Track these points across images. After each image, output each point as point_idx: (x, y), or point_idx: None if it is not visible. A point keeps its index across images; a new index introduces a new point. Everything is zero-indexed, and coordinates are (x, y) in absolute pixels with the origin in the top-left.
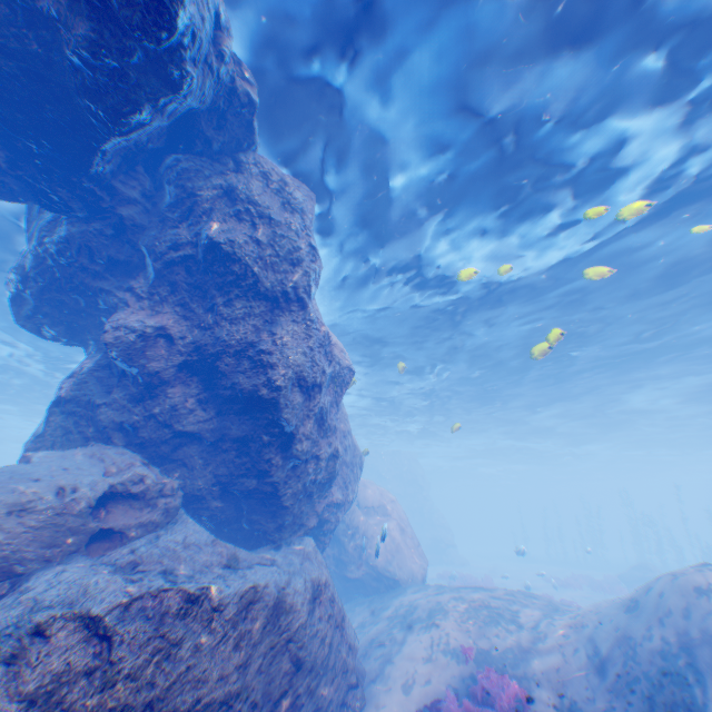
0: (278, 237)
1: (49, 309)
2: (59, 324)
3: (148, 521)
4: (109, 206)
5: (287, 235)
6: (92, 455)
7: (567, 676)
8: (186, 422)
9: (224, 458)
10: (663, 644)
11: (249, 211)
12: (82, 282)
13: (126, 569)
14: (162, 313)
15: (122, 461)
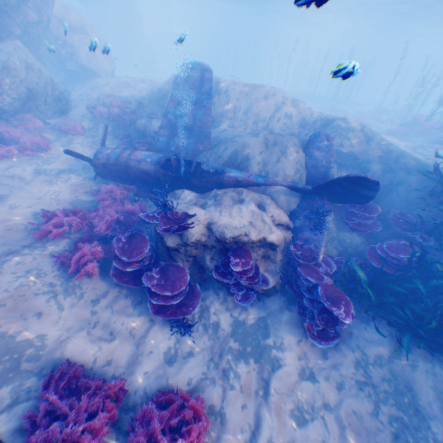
0: None
1: None
2: None
3: None
4: None
5: None
6: None
7: (141, 102)
8: None
9: None
10: (164, 92)
11: None
12: None
13: None
14: None
15: None
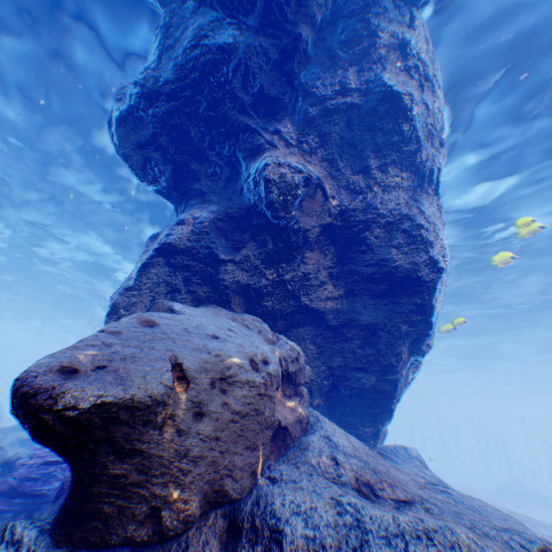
0: (435, 109)
1: (163, 140)
2: (167, 162)
3: (301, 416)
4: (289, 18)
5: (439, 110)
6: (233, 319)
7: None
8: (313, 297)
9: (340, 347)
10: None
11: (418, 72)
12: (221, 110)
13: (369, 496)
14: (311, 163)
15: (267, 332)
